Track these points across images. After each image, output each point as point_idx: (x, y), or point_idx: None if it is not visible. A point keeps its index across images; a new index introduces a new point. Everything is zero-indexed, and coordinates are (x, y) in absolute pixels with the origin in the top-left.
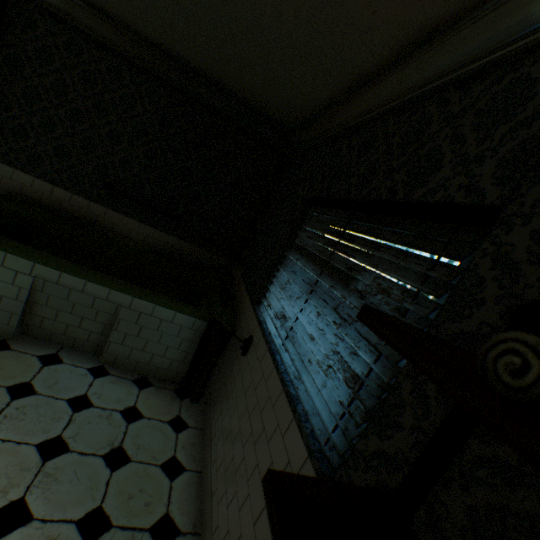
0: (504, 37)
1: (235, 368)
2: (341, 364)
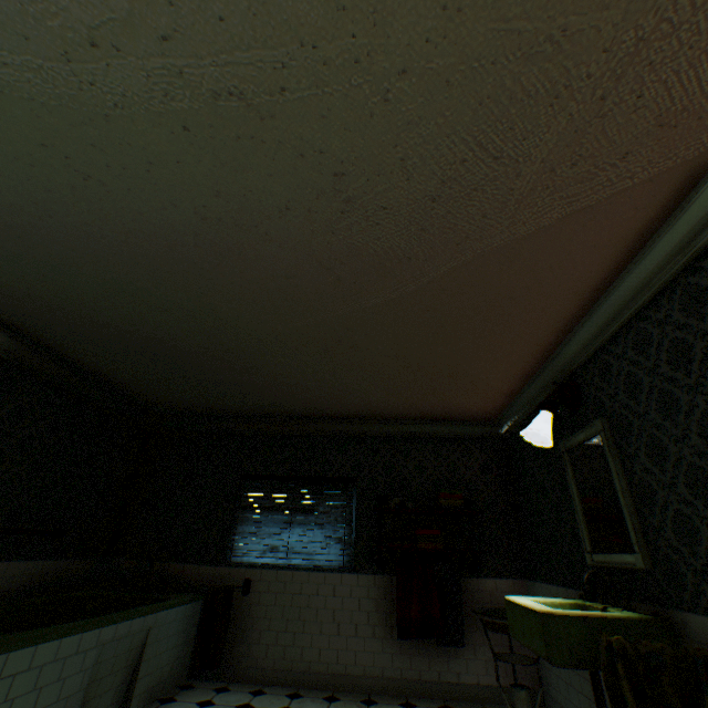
0: (336, 430)
1: (242, 609)
2: (332, 539)
